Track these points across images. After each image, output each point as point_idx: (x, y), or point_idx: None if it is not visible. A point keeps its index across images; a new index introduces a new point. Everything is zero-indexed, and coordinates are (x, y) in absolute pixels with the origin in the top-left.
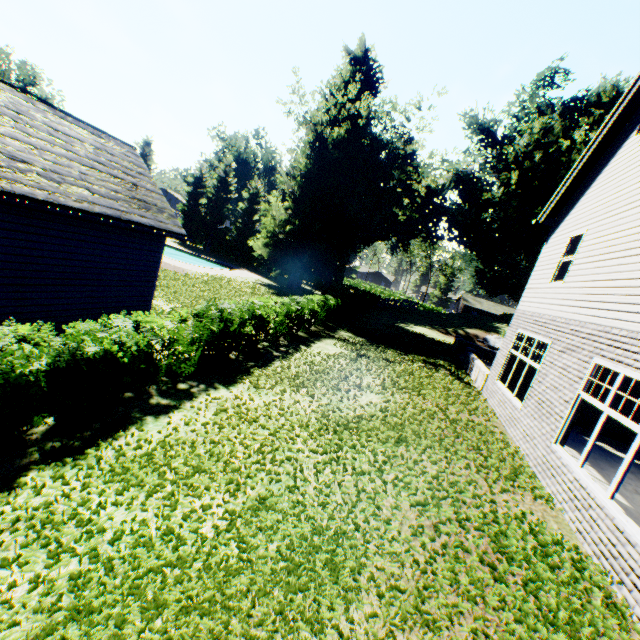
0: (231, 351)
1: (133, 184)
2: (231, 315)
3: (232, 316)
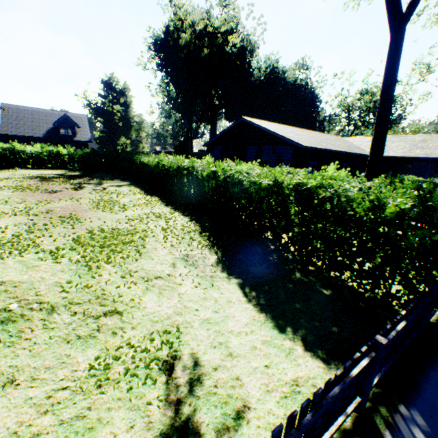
0: None
1: None
2: None
3: None
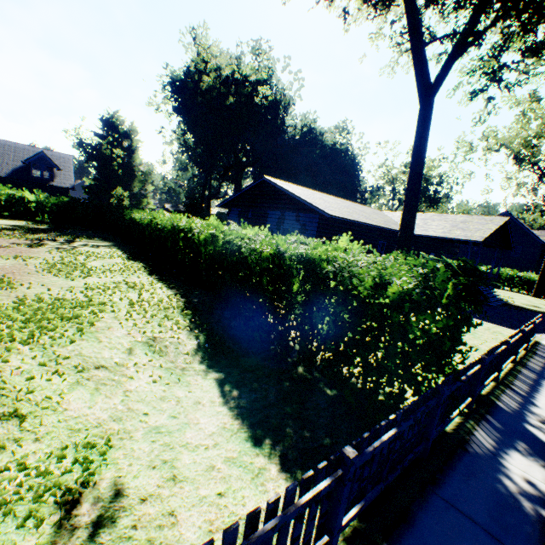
0: None
1: None
2: None
3: None
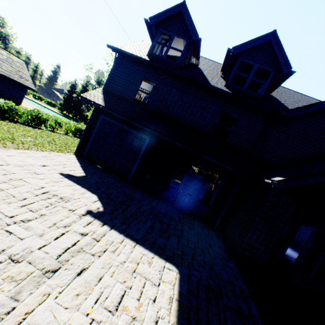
0: (41, 125)
1: (19, 71)
2: (42, 113)
3: (43, 113)
